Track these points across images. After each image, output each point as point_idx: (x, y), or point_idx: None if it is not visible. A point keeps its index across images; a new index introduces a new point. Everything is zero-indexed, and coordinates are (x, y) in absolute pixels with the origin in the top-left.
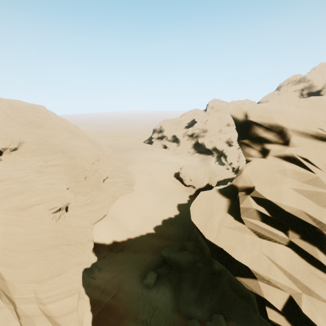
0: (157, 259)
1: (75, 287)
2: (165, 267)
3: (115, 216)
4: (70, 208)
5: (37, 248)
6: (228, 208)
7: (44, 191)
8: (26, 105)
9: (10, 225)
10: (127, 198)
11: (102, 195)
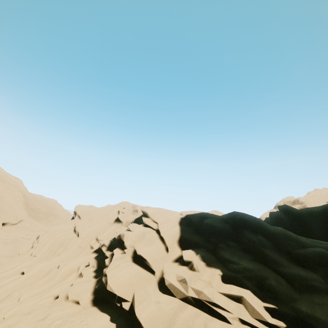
0: None
1: None
2: None
3: None
4: None
5: None
6: None
7: (8, 250)
8: (44, 198)
9: None
10: None
11: None
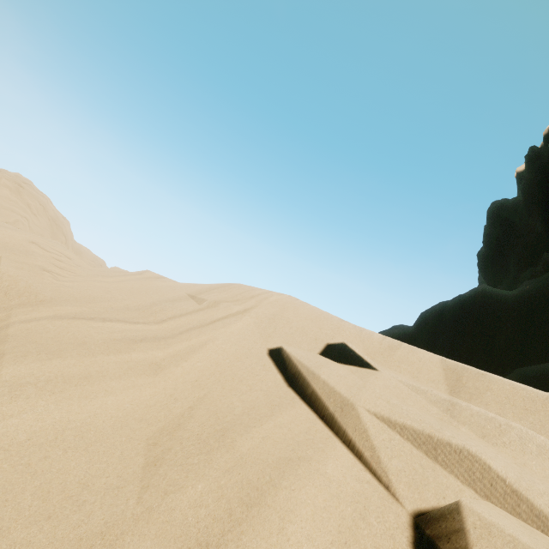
0: None
1: None
2: None
3: None
4: None
5: None
6: None
7: None
8: (91, 254)
9: None
10: None
11: None
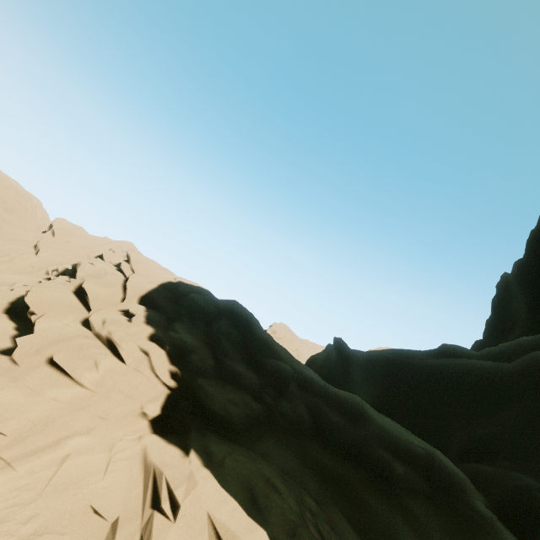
0: None
1: None
2: None
3: None
4: None
5: None
6: None
7: None
8: (21, 189)
9: None
10: None
11: None
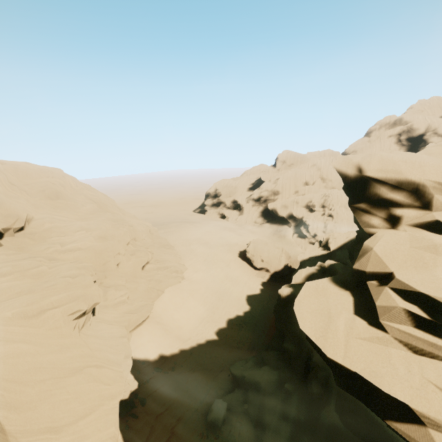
0: (224, 379)
1: (109, 434)
2: (238, 392)
3: (160, 318)
4: (97, 309)
5: (53, 375)
6: (354, 306)
7: (62, 287)
8: (37, 168)
9: (14, 342)
10: (176, 291)
11: (141, 288)
